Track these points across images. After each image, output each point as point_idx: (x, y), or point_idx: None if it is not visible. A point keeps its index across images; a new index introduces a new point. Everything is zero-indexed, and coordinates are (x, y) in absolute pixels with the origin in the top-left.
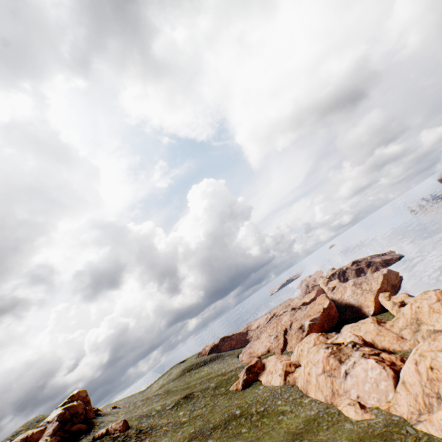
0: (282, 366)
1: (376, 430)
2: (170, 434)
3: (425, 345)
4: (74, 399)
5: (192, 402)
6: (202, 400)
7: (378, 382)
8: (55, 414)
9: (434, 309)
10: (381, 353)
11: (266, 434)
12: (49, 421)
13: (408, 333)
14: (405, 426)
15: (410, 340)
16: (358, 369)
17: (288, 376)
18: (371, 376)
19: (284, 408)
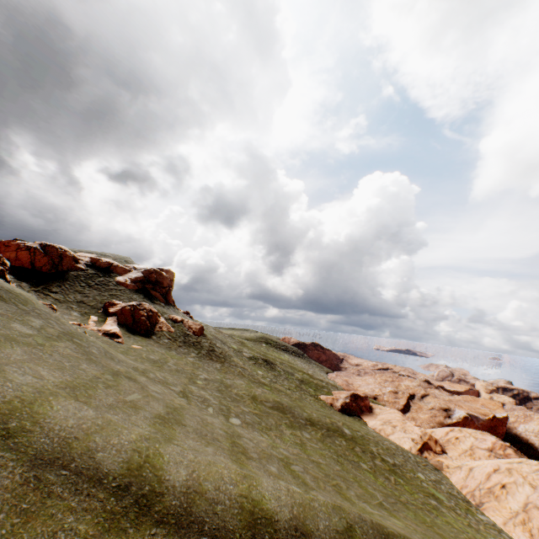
0: (422, 433)
1: None
2: (246, 380)
3: None
4: None
5: (273, 372)
6: (285, 379)
7: None
8: (143, 266)
9: None
10: None
11: (420, 509)
12: (135, 268)
13: None
14: None
15: None
16: None
17: (427, 452)
18: None
19: (435, 492)
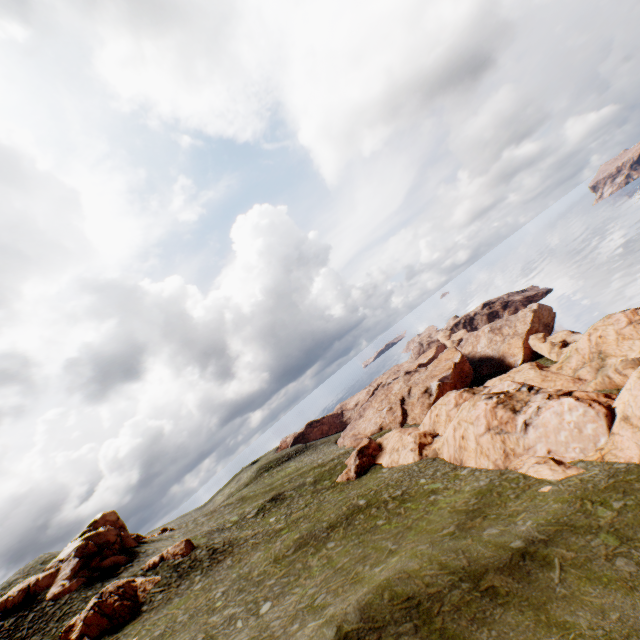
0: (414, 438)
1: (599, 484)
2: (263, 546)
3: None
4: (99, 526)
5: (285, 505)
6: (299, 499)
7: (581, 426)
8: (71, 548)
9: (625, 336)
10: (574, 391)
11: (420, 520)
12: (62, 560)
13: (588, 373)
14: None
15: (596, 379)
16: (547, 416)
17: (424, 450)
18: (570, 420)
19: (433, 486)
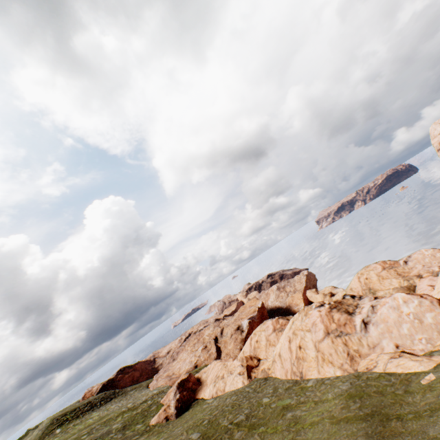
0: (241, 361)
1: None
2: None
3: None
4: None
5: None
6: None
7: (420, 316)
8: None
9: (383, 276)
10: None
11: None
12: None
13: None
14: None
15: None
16: (384, 311)
17: (253, 372)
18: (408, 311)
19: (282, 403)
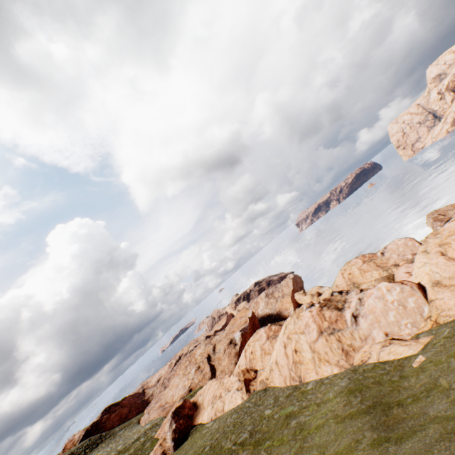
0: (238, 376)
1: None
2: None
3: (433, 241)
4: None
5: None
6: None
7: (403, 302)
8: None
9: (364, 270)
10: None
11: (303, 451)
12: None
13: None
14: None
15: None
16: (371, 302)
17: (251, 385)
18: (392, 299)
19: (285, 412)
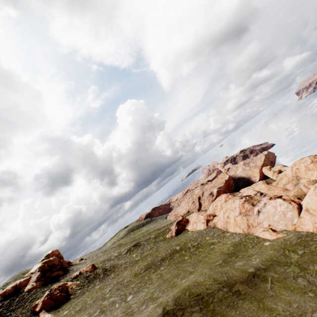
0: (204, 217)
1: (293, 242)
2: (129, 268)
3: None
4: (50, 257)
5: (140, 248)
6: (147, 245)
7: (285, 213)
8: (36, 267)
9: (309, 168)
10: (282, 196)
11: (205, 257)
12: (32, 272)
13: (290, 186)
14: (315, 236)
15: (294, 189)
16: (269, 207)
17: (209, 223)
18: (280, 210)
19: (212, 241)
